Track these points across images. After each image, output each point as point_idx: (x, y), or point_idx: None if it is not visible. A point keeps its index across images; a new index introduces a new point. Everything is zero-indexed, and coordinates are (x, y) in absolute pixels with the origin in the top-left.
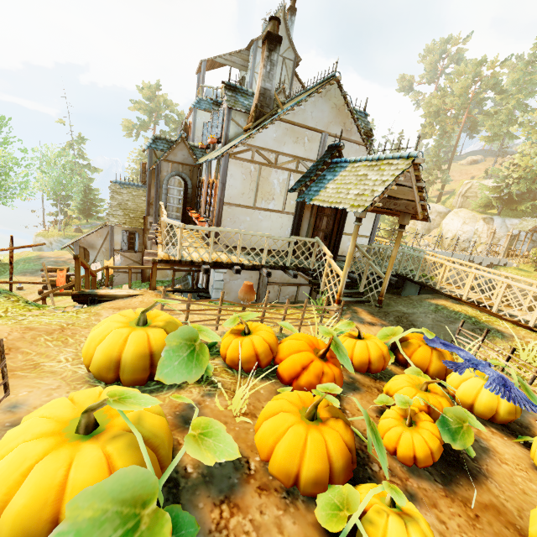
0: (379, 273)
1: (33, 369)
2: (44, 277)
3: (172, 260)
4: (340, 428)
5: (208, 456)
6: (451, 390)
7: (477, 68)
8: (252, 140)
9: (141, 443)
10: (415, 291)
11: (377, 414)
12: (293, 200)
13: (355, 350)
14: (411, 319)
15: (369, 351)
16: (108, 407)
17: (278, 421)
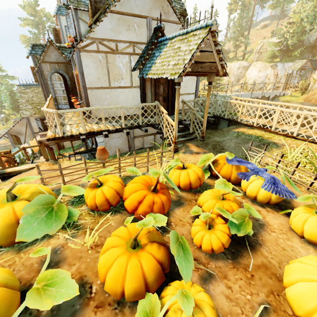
0: (200, 118)
1: None
2: None
3: (57, 137)
4: (153, 251)
5: (47, 301)
6: (244, 189)
7: None
8: (94, 33)
9: None
10: (226, 125)
11: (193, 219)
12: (137, 77)
13: (180, 178)
14: (222, 145)
15: (189, 177)
16: None
17: (108, 256)
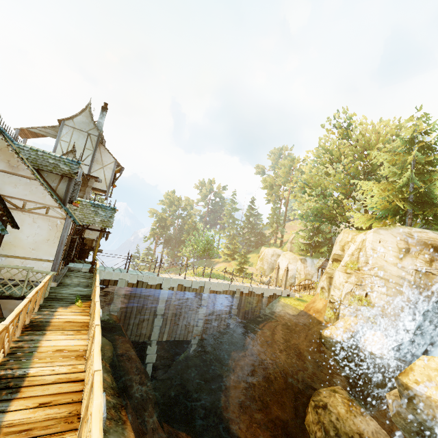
0: None
1: None
2: None
3: None
4: None
5: None
6: None
7: (291, 162)
8: None
9: None
10: None
11: None
12: None
13: None
14: None
15: None
16: None
17: None
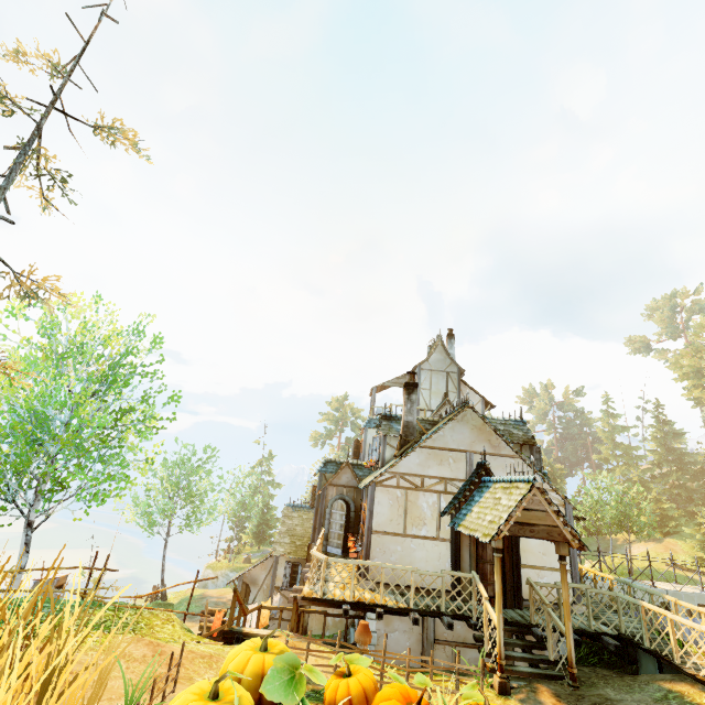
0: (559, 625)
1: (189, 680)
2: (201, 621)
3: (314, 597)
4: None
5: None
6: None
7: None
8: (397, 467)
9: (236, 698)
10: (654, 668)
11: None
12: (448, 524)
13: None
14: None
15: None
16: (226, 689)
17: None
